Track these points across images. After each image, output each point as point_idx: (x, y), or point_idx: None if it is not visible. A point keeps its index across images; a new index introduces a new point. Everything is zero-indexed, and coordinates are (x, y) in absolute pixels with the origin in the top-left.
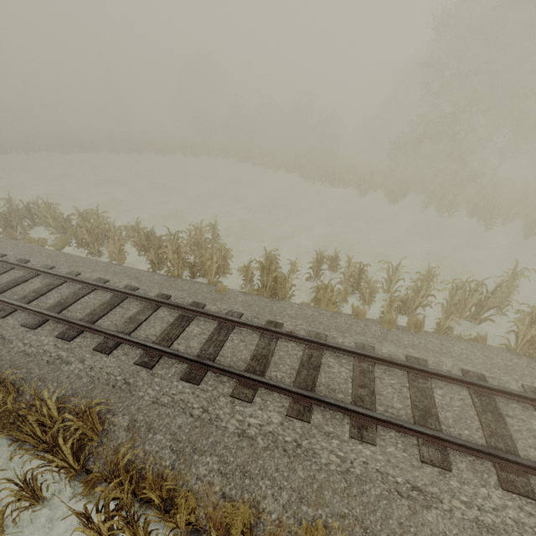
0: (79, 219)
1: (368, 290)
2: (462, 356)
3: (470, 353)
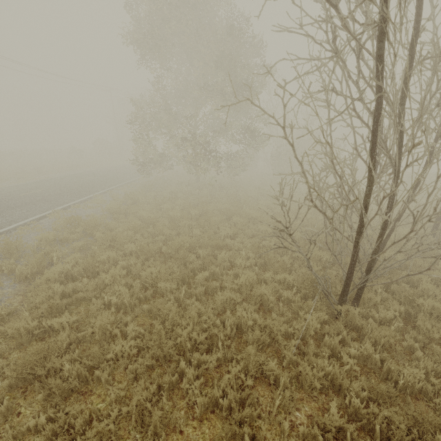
0: None
1: None
2: None
3: None
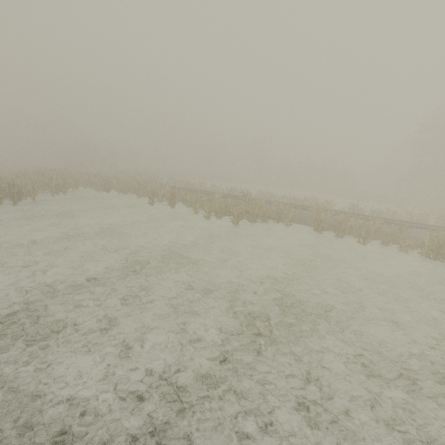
0: (257, 194)
1: (399, 217)
2: None
3: None
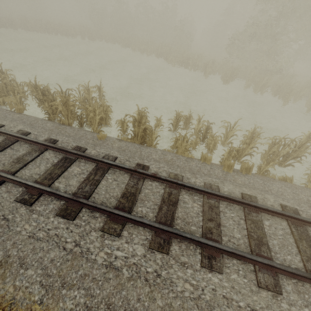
0: None
1: (212, 141)
2: (279, 193)
3: (283, 190)
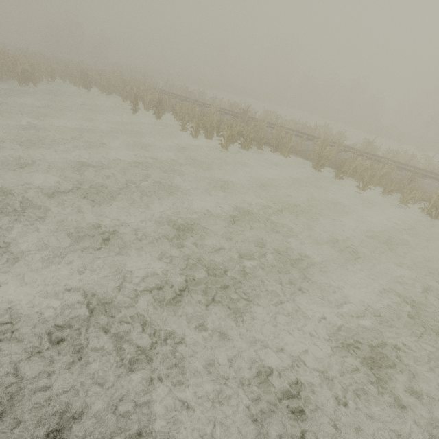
0: (262, 114)
1: (415, 162)
2: None
3: None
